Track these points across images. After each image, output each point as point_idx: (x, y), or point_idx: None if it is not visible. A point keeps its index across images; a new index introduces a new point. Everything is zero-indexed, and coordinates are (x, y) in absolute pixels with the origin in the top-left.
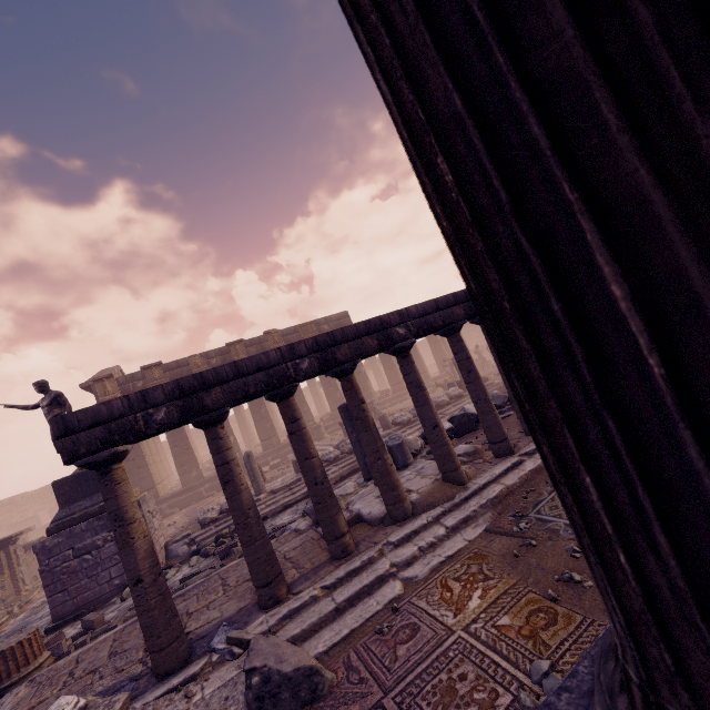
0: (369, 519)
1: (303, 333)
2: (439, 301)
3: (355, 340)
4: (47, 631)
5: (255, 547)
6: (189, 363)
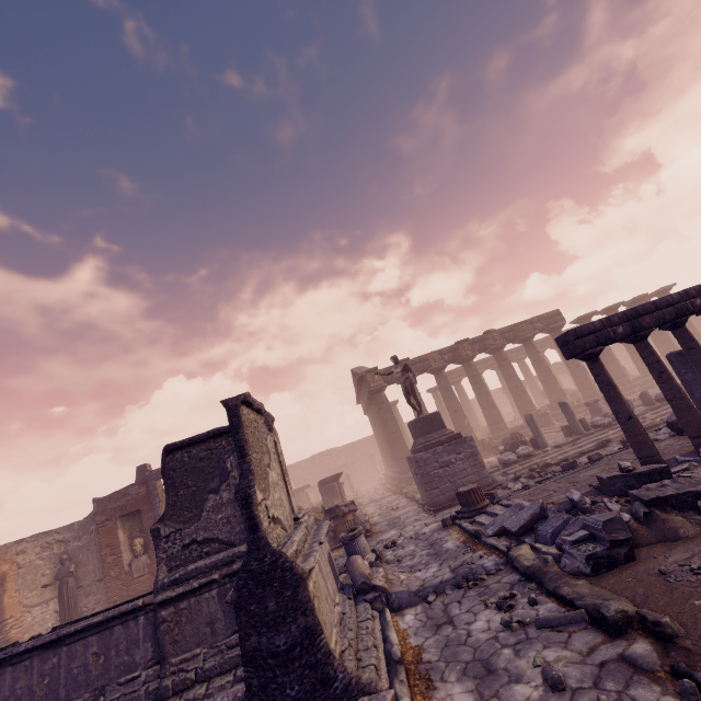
0: None
1: (518, 331)
2: None
3: None
4: (434, 511)
5: (692, 411)
6: (427, 359)
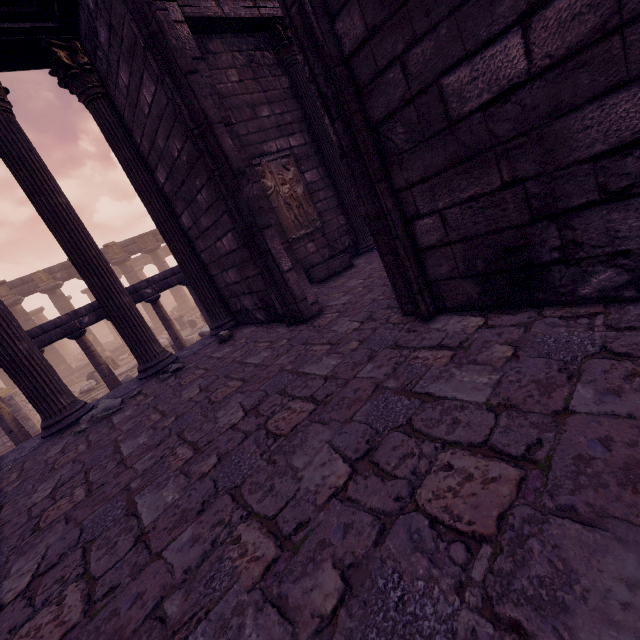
0: None
1: (141, 243)
2: (175, 269)
3: None
4: None
5: None
6: (34, 279)
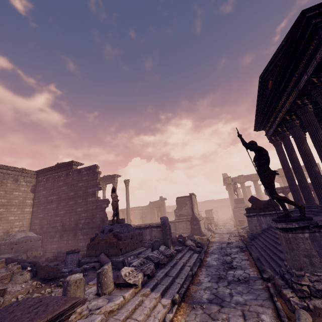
0: None
1: None
2: None
3: None
4: (235, 225)
5: None
6: (251, 176)
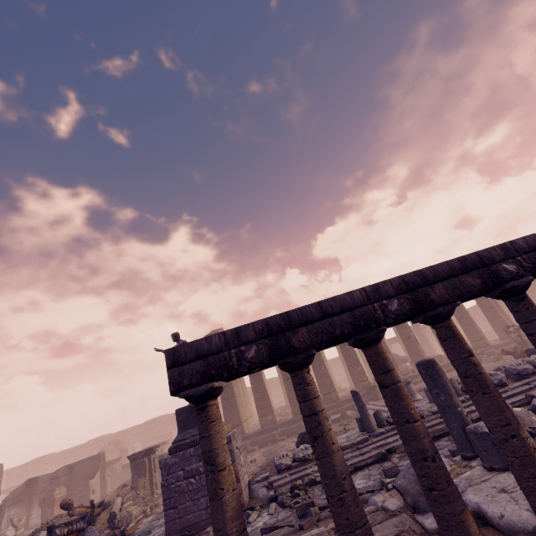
0: (506, 528)
1: None
2: None
3: (450, 278)
4: None
5: None
6: None
